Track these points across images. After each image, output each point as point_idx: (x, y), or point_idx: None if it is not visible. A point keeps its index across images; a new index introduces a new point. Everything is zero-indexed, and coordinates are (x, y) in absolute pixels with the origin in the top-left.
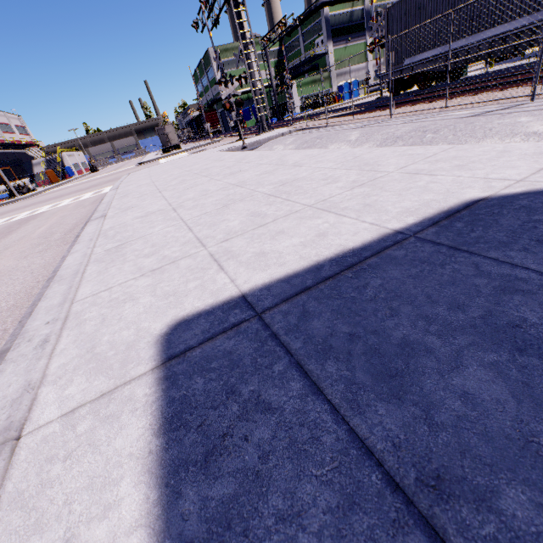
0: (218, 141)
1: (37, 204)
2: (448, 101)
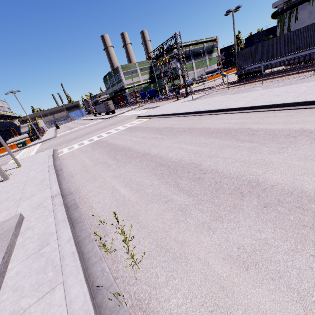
0: (143, 105)
1: (97, 131)
2: (281, 78)
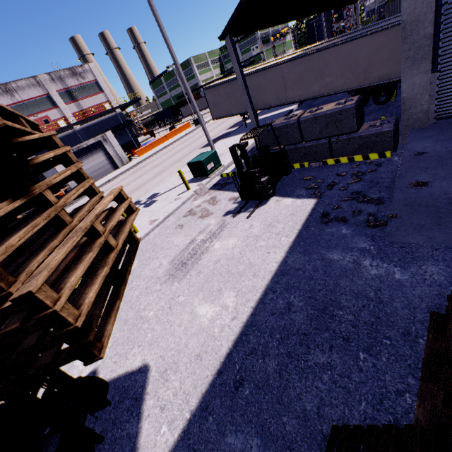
0: None
1: None
2: None
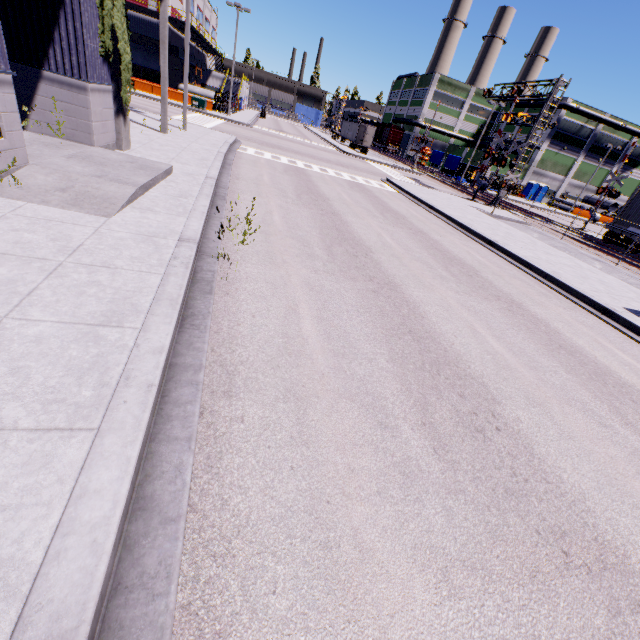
0: (417, 173)
1: (312, 159)
2: None
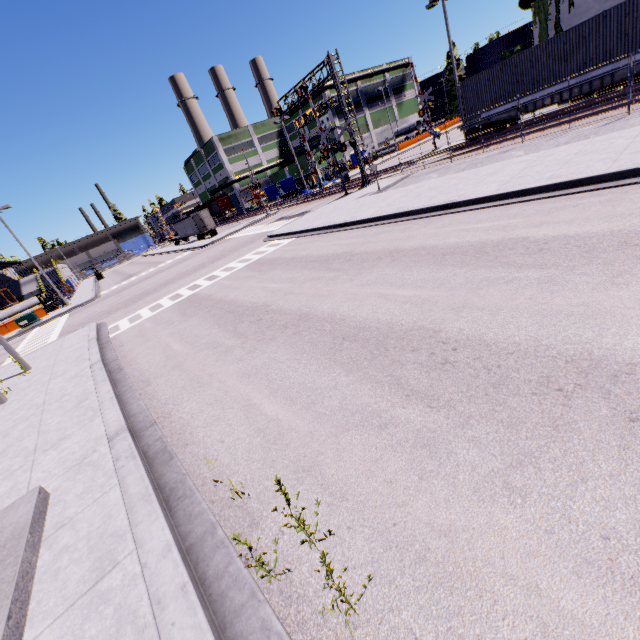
0: (274, 213)
1: (187, 277)
2: (561, 127)
